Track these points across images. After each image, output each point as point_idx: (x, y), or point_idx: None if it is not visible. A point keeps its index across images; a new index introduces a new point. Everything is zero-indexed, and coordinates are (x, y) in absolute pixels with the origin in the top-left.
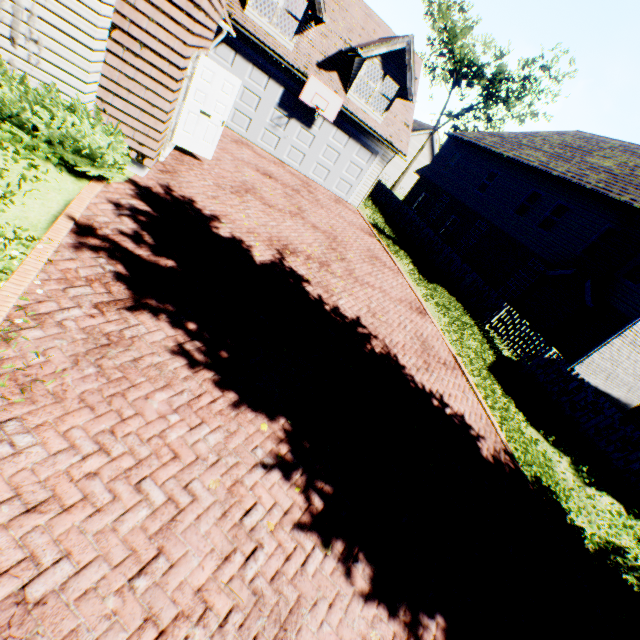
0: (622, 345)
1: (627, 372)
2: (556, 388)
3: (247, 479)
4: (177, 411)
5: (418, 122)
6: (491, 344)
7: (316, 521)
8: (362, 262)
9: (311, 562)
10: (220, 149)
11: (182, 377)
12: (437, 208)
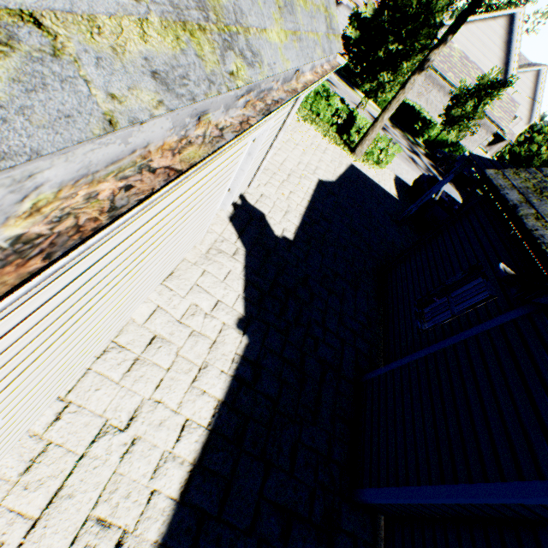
0: None
1: None
2: None
3: None
4: None
5: None
6: None
7: None
8: None
9: None
10: None
11: None
12: None
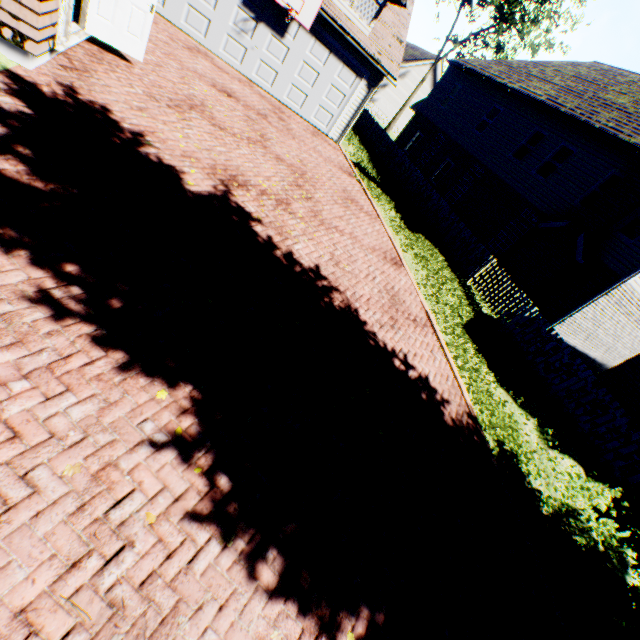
0: (607, 305)
1: (607, 333)
2: (532, 348)
3: (125, 461)
4: (28, 377)
5: (421, 50)
6: (471, 301)
7: (218, 507)
8: (333, 204)
9: (203, 558)
10: (164, 54)
11: (44, 332)
12: (431, 150)
